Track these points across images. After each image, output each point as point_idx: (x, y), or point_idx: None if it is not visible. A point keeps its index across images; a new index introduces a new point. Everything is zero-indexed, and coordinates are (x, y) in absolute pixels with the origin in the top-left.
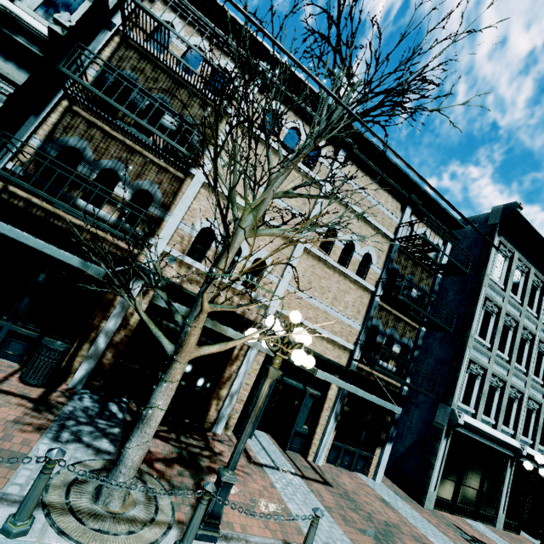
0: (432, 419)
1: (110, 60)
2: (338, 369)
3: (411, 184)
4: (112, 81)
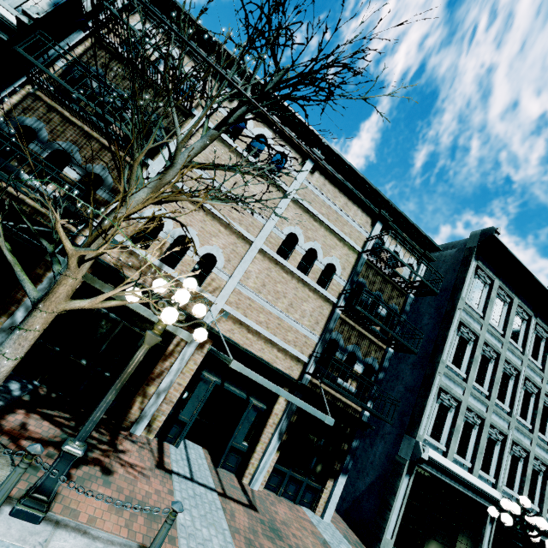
0: (395, 453)
1: (81, 57)
2: (288, 381)
3: (383, 201)
4: (80, 74)
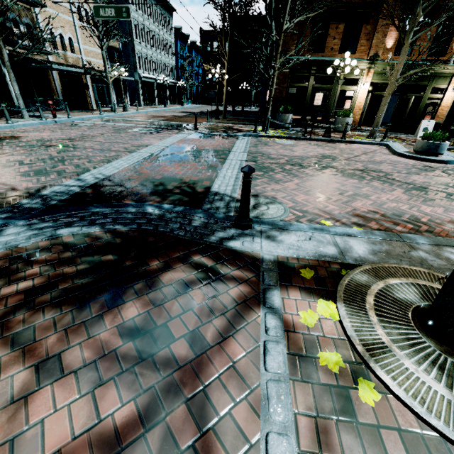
0: (134, 80)
1: None
2: None
3: None
4: None
